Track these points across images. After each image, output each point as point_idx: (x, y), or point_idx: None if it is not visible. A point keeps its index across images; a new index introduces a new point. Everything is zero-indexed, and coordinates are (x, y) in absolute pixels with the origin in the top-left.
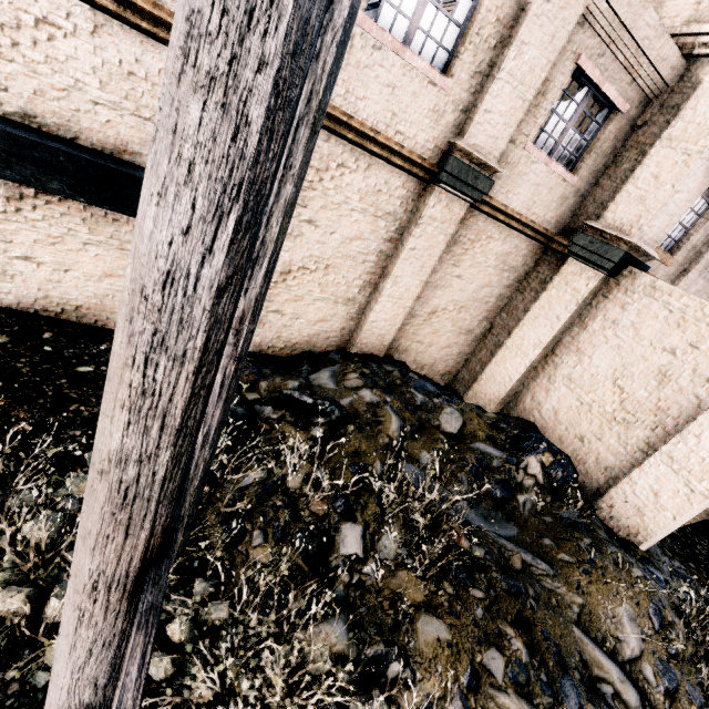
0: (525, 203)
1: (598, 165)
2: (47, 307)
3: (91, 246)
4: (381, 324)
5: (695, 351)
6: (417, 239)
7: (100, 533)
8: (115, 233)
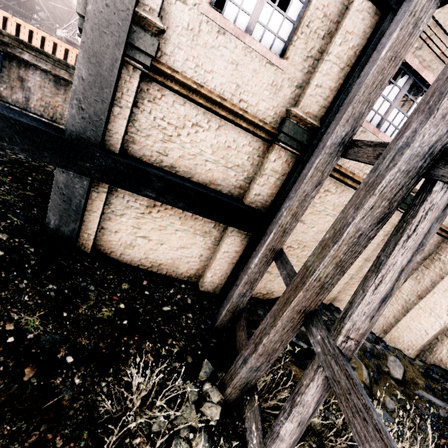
0: None
1: None
2: (144, 263)
3: (178, 231)
4: None
5: None
6: None
7: None
8: (193, 225)
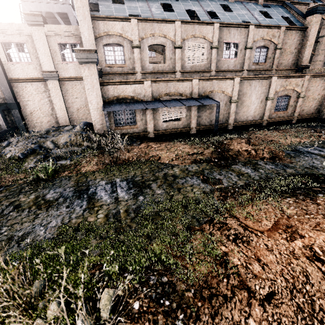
0: (75, 73)
1: None
2: None
3: None
4: (62, 116)
5: None
6: (52, 94)
7: None
8: None
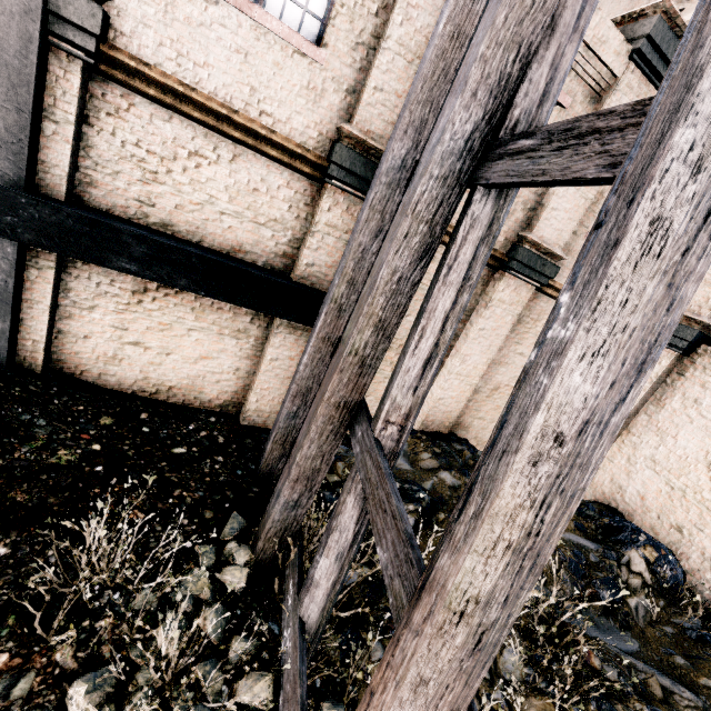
0: None
1: None
2: (143, 388)
3: (194, 332)
4: (448, 401)
5: None
6: (486, 320)
7: (442, 682)
8: (217, 319)
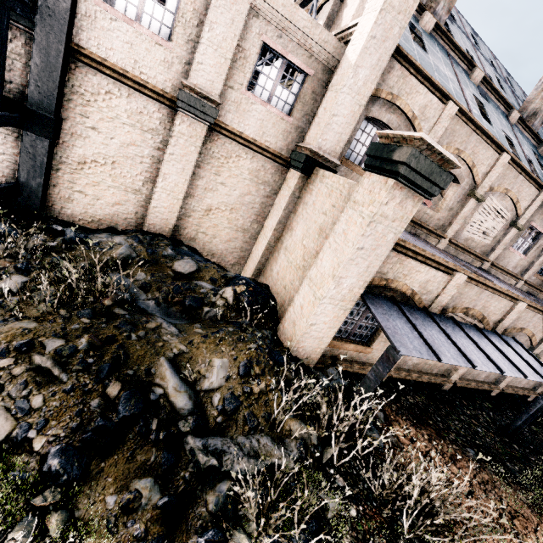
0: (257, 132)
1: (307, 111)
2: None
3: None
4: (162, 210)
5: (334, 209)
6: (173, 147)
7: None
8: None
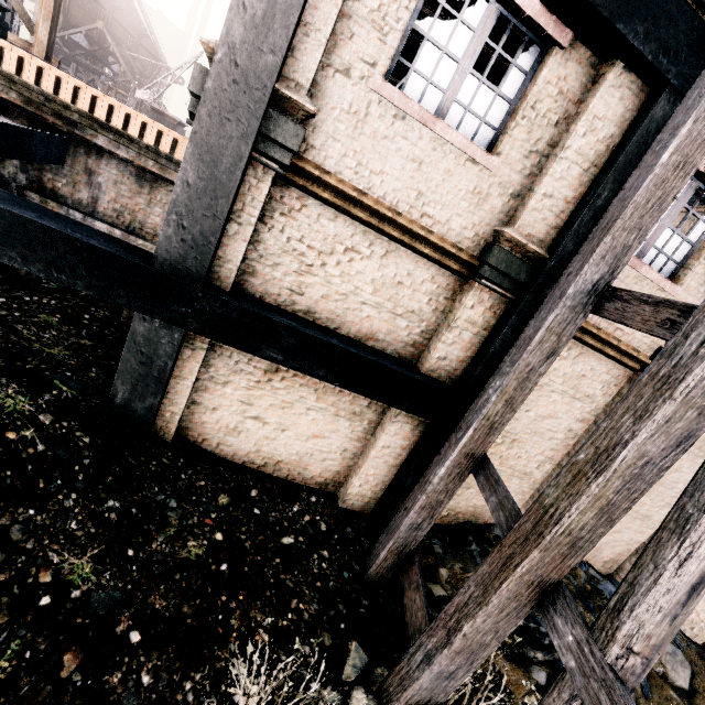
0: None
1: None
2: (253, 459)
3: (312, 411)
4: None
5: None
6: None
7: None
8: (336, 401)
